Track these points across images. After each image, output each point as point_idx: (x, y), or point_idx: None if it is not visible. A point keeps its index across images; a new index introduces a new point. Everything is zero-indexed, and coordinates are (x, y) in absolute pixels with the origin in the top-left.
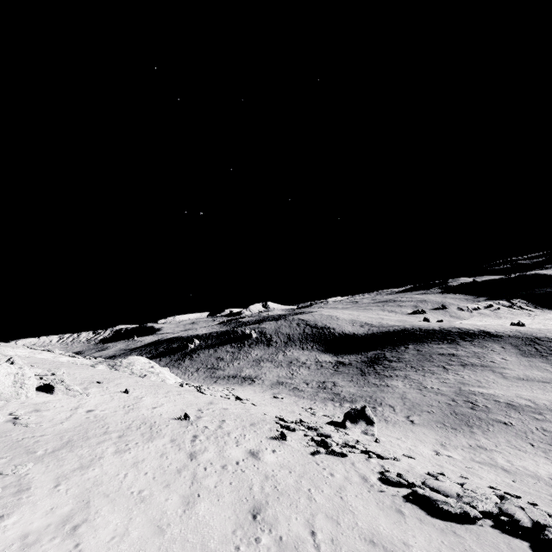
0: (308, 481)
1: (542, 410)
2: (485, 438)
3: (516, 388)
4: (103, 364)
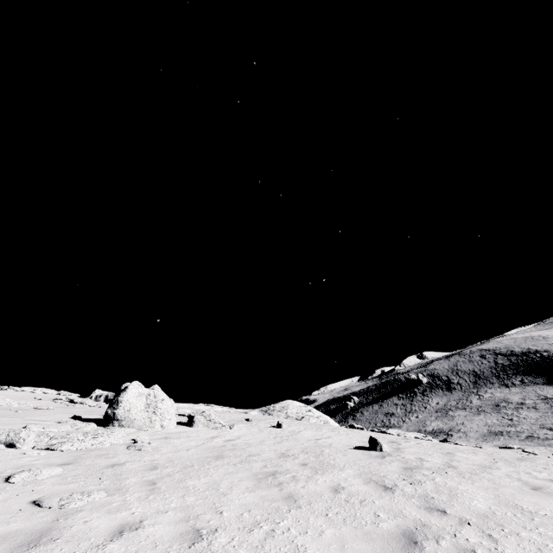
0: None
1: None
2: None
3: None
4: (255, 410)
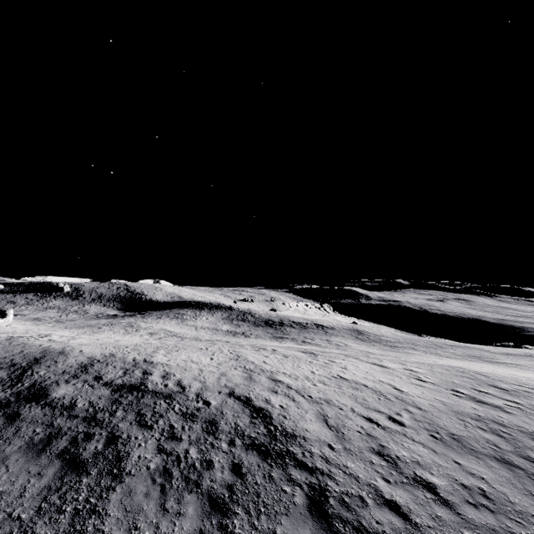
0: None
1: (140, 328)
2: (69, 330)
3: (167, 325)
4: None
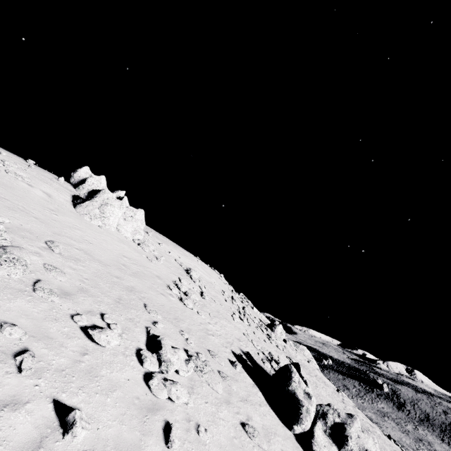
0: (396, 449)
1: None
2: None
3: None
4: (291, 341)
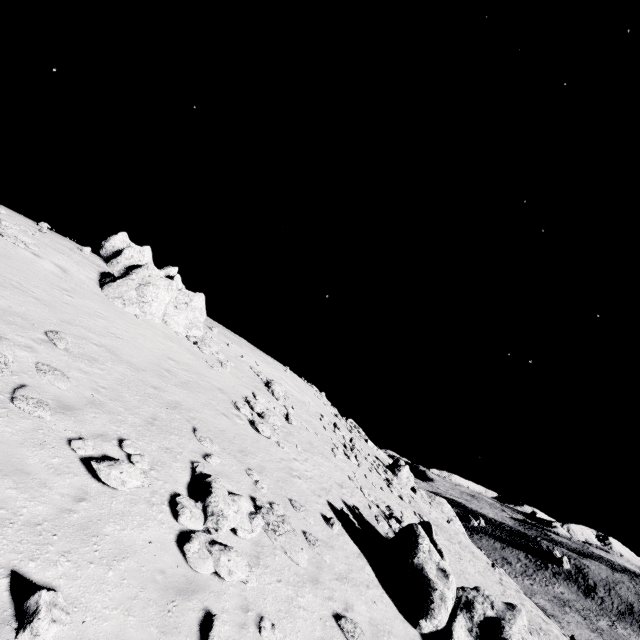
0: None
1: None
2: None
3: None
4: (423, 490)
